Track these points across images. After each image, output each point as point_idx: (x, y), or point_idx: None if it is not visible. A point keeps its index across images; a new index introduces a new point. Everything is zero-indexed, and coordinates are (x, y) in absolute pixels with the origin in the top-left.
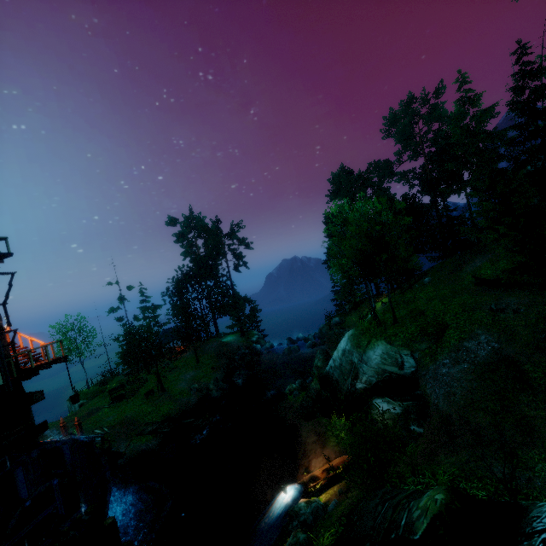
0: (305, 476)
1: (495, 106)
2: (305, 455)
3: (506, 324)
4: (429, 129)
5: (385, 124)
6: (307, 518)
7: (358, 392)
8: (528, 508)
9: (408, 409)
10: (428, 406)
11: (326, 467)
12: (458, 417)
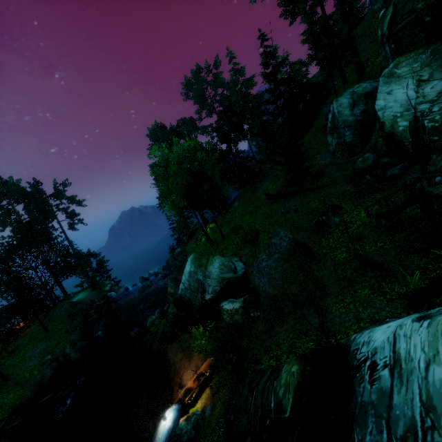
0: (180, 392)
1: (254, 76)
2: (176, 373)
3: (292, 220)
4: (216, 93)
5: (183, 88)
6: (190, 434)
7: (208, 303)
8: (347, 345)
9: (246, 301)
10: (259, 294)
11: (196, 375)
12: (281, 294)
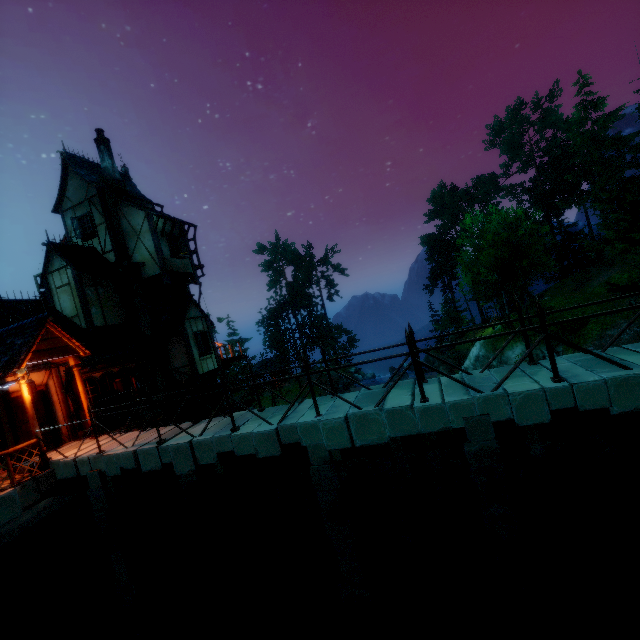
0: None
1: (621, 109)
2: None
3: None
4: (542, 137)
5: (489, 134)
6: None
7: None
8: None
9: None
10: None
11: None
12: None
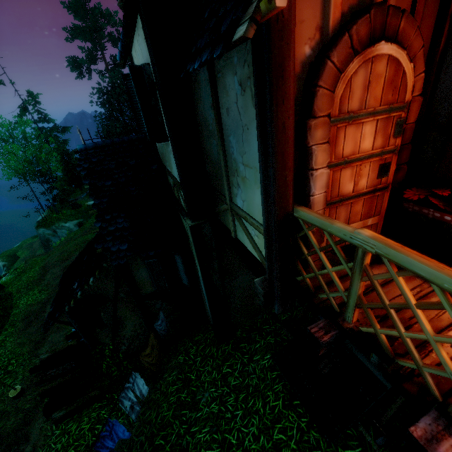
0: None
1: None
2: None
3: None
4: None
5: None
6: None
7: None
8: None
9: None
10: None
11: None
12: None
